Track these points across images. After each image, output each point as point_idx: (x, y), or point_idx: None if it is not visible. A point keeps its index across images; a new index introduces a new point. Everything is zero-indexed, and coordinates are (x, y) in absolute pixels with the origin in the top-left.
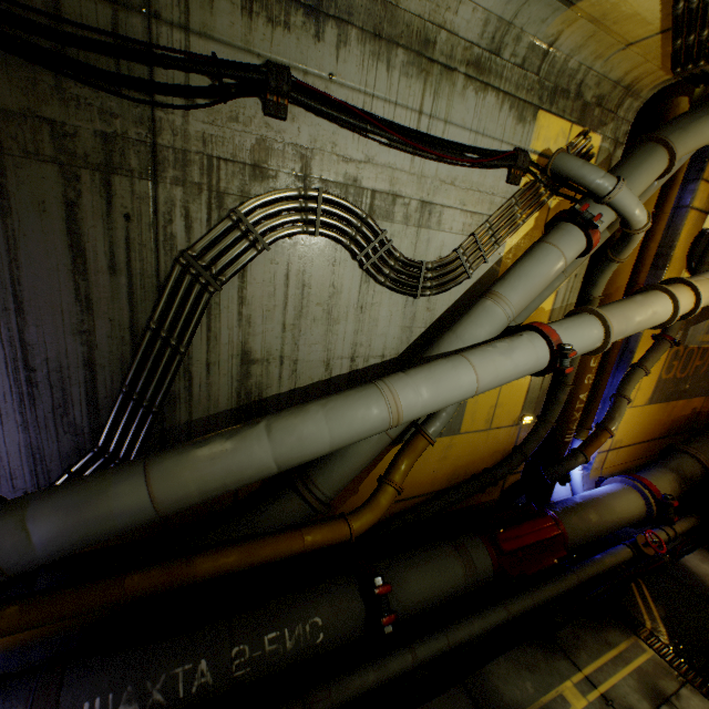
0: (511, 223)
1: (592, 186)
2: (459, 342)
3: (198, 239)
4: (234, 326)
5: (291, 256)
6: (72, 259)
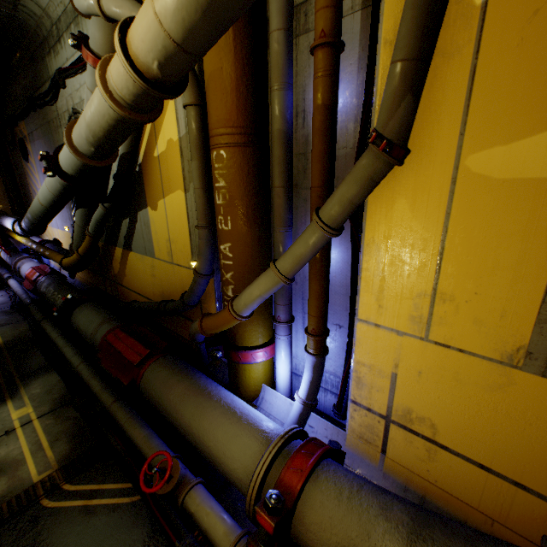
0: None
1: None
2: None
3: None
4: None
5: None
6: None
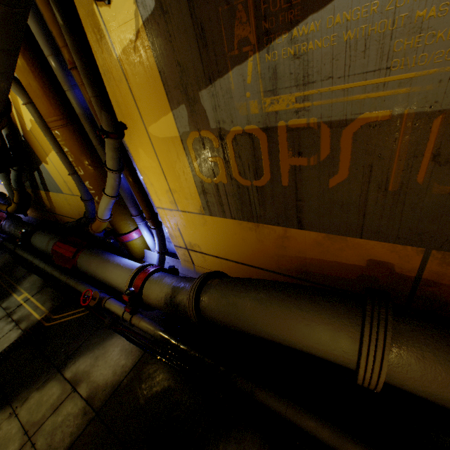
0: None
1: None
2: None
3: None
4: None
5: None
6: None
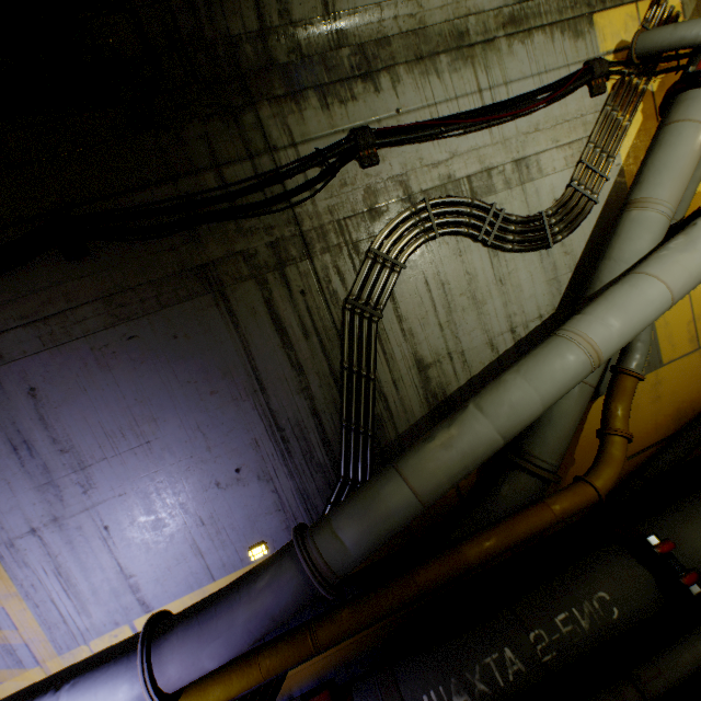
0: (615, 130)
1: (698, 40)
2: (620, 265)
3: (352, 286)
4: (401, 342)
5: (423, 265)
6: (280, 339)
